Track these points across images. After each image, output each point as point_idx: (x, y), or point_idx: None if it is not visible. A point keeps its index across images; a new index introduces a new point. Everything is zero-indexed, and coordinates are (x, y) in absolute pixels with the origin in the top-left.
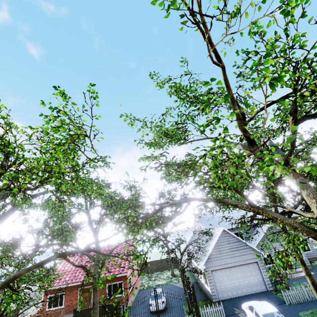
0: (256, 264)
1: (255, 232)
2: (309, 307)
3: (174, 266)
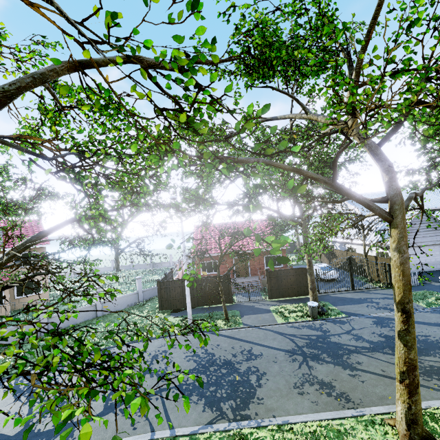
0: None
1: None
2: None
3: (291, 251)
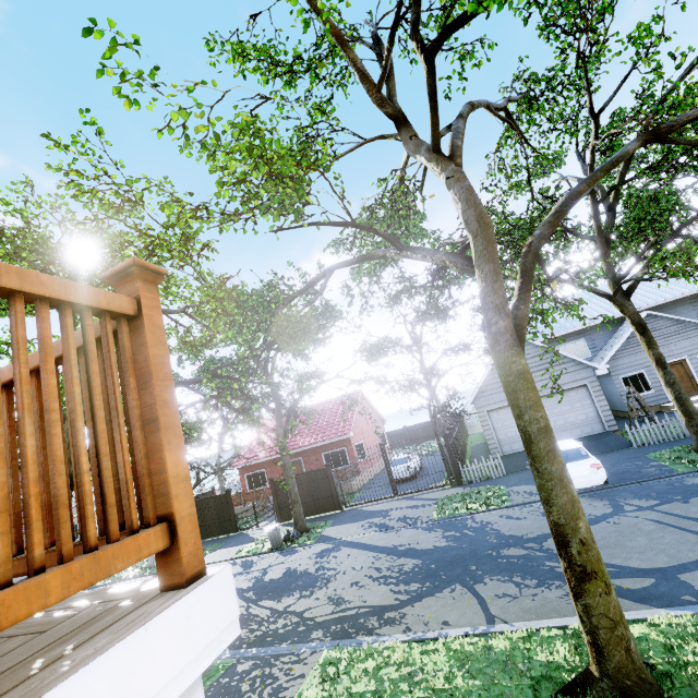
0: (585, 389)
1: (616, 336)
2: (678, 445)
3: None
